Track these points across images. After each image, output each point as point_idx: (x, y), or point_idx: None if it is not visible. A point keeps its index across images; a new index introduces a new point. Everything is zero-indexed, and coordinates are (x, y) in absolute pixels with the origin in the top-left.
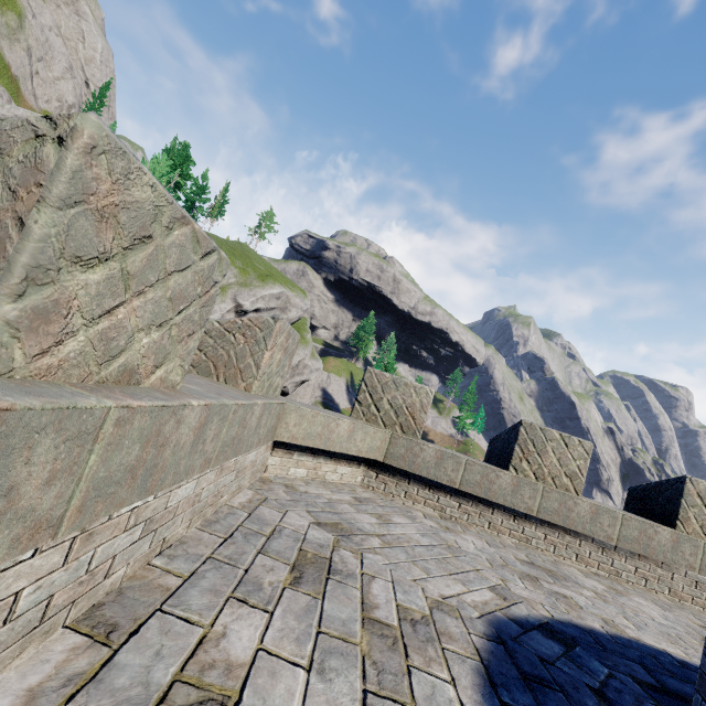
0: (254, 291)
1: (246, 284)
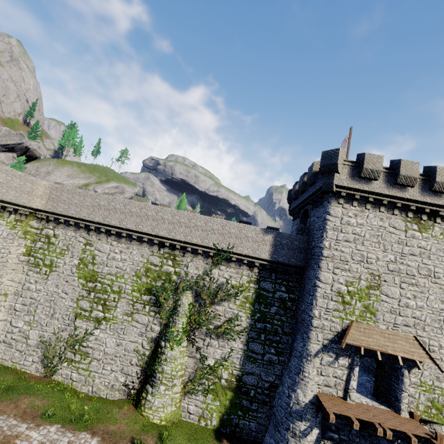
0: (103, 185)
1: (100, 183)
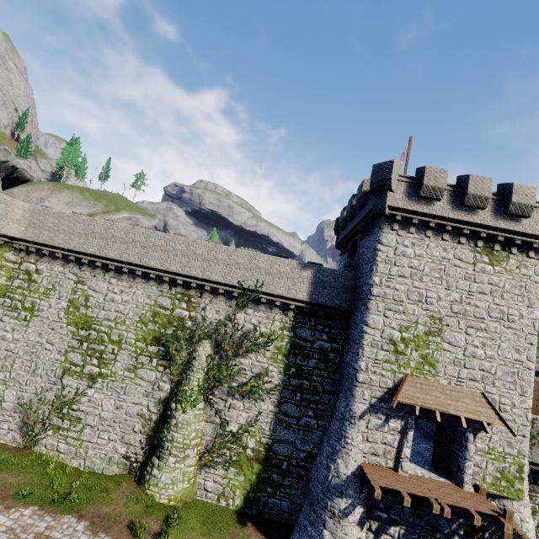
0: (112, 216)
1: (107, 212)
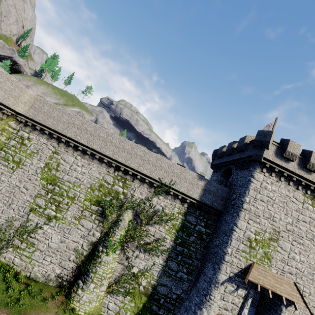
0: (68, 108)
1: (66, 105)
